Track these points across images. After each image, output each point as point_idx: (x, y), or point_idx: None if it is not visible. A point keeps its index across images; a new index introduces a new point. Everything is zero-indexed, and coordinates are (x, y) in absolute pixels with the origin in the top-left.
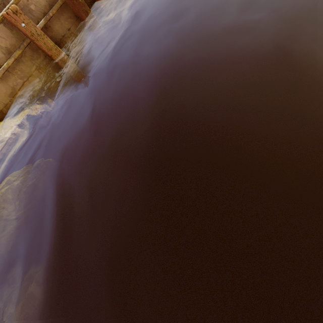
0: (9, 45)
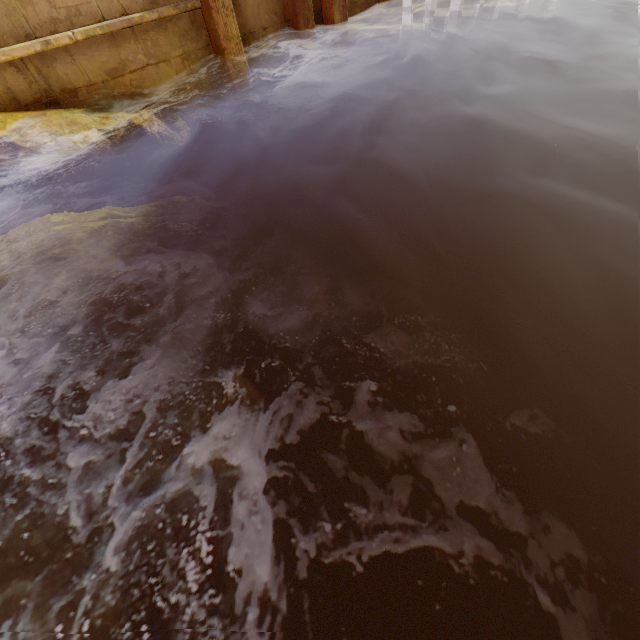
0: None
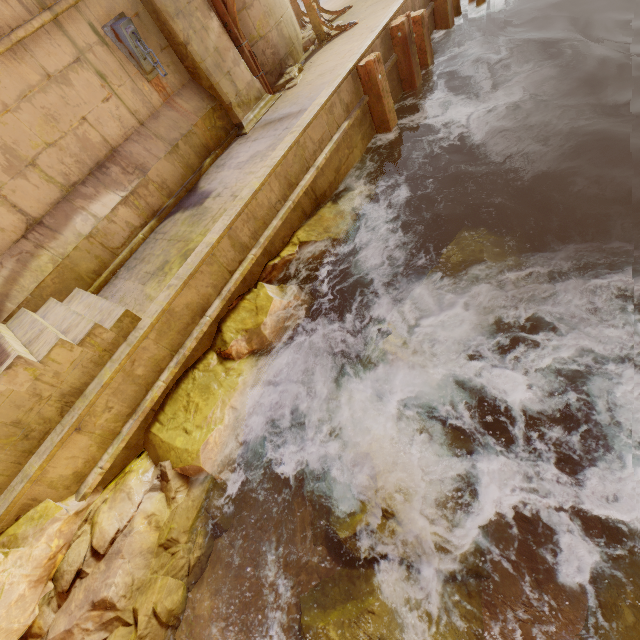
0: (349, 102)
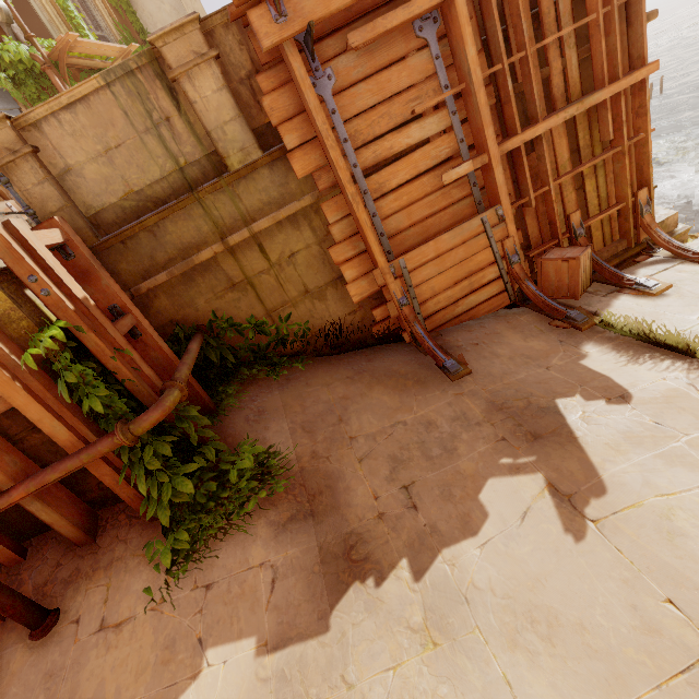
0: None
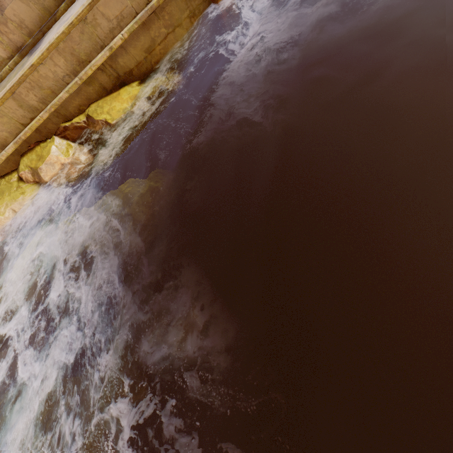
0: None
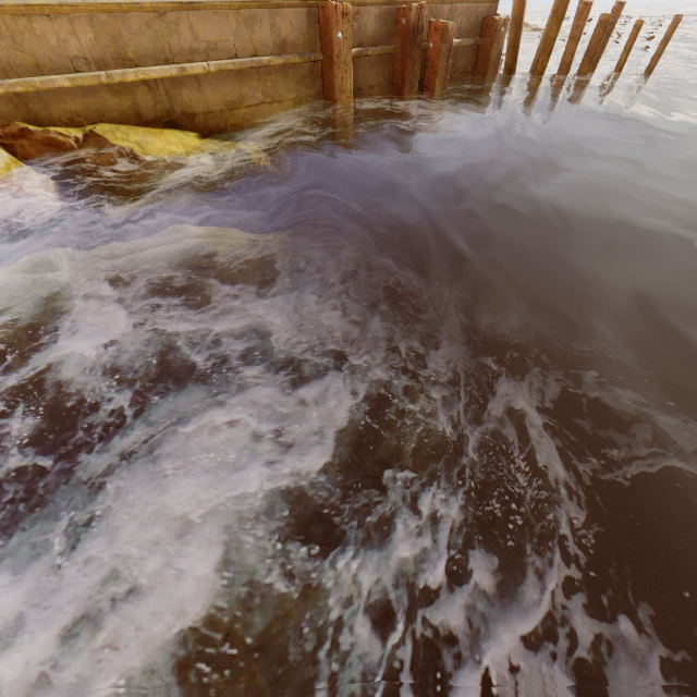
0: (290, 41)
